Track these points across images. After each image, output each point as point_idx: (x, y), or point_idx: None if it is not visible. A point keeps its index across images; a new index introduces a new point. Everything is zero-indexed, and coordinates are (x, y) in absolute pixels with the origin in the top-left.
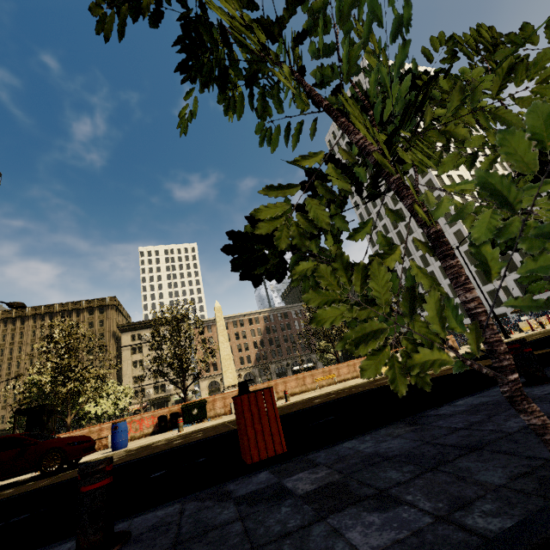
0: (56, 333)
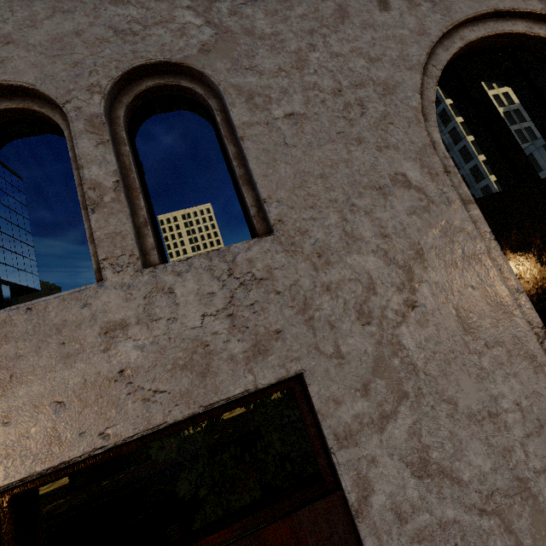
0: None
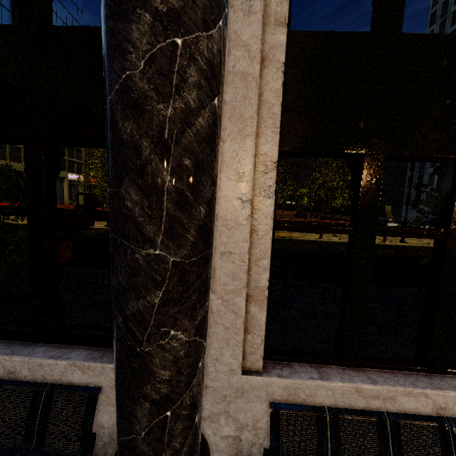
0: (95, 153)
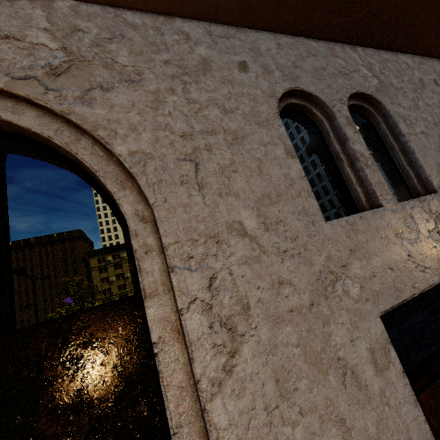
0: (70, 289)
